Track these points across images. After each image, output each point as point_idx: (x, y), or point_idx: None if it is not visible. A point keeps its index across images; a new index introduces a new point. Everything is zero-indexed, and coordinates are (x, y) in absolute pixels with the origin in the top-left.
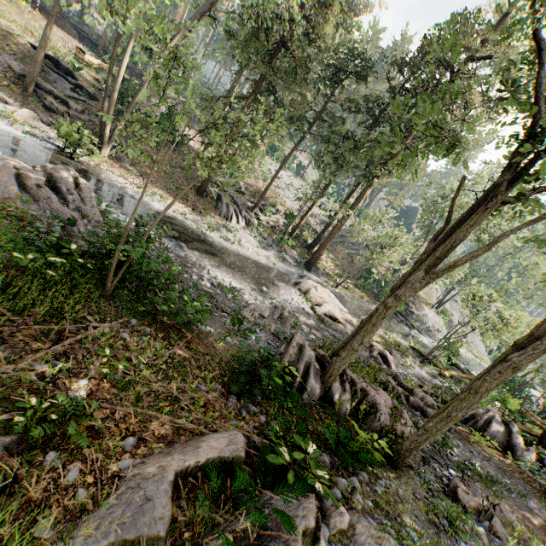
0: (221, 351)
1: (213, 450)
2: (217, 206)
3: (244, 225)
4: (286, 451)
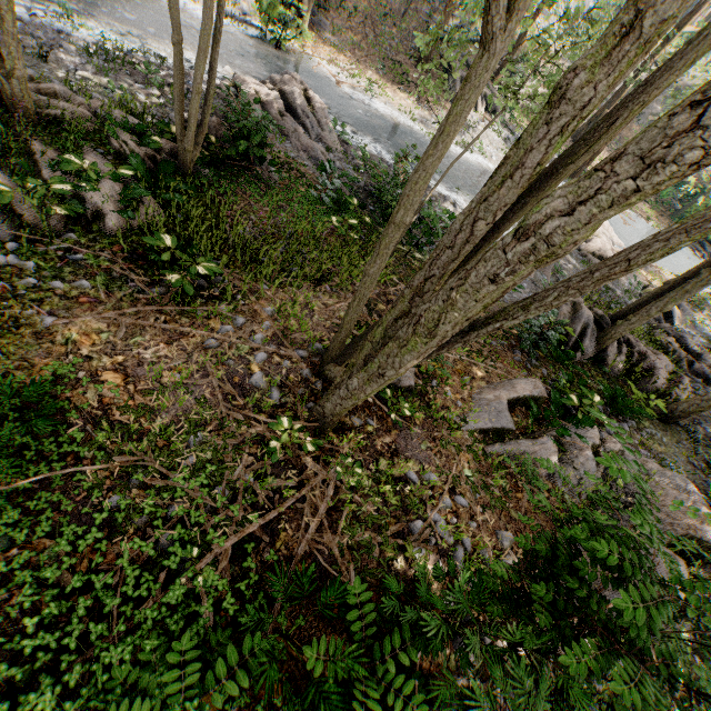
0: (493, 307)
1: (526, 391)
2: (448, 85)
3: (483, 113)
4: (574, 398)
